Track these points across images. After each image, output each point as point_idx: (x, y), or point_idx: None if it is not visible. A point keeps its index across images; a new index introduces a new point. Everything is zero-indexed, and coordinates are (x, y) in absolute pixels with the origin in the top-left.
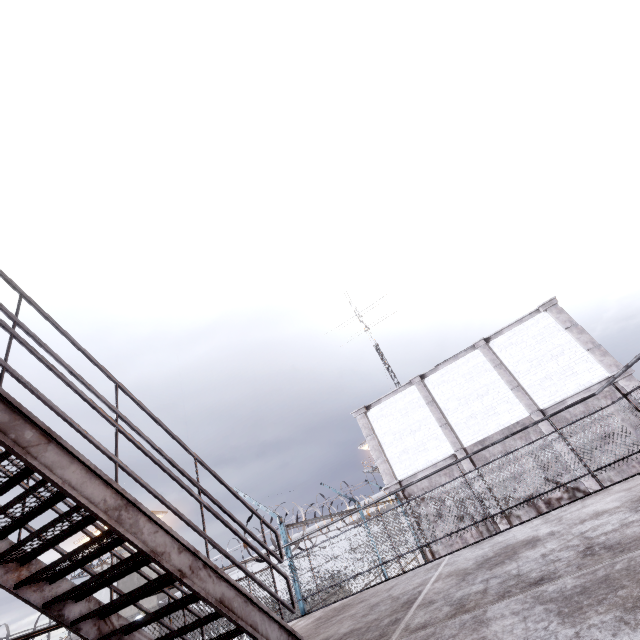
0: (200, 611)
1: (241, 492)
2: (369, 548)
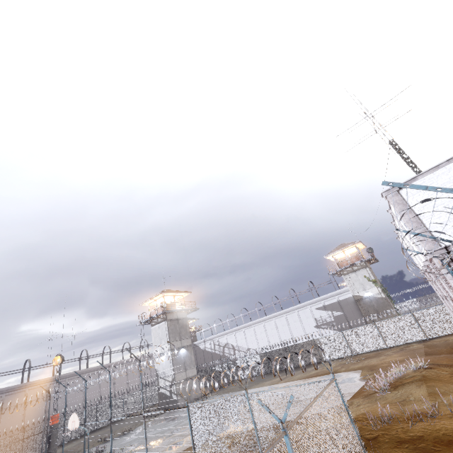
0: (212, 353)
1: (398, 183)
2: (332, 326)
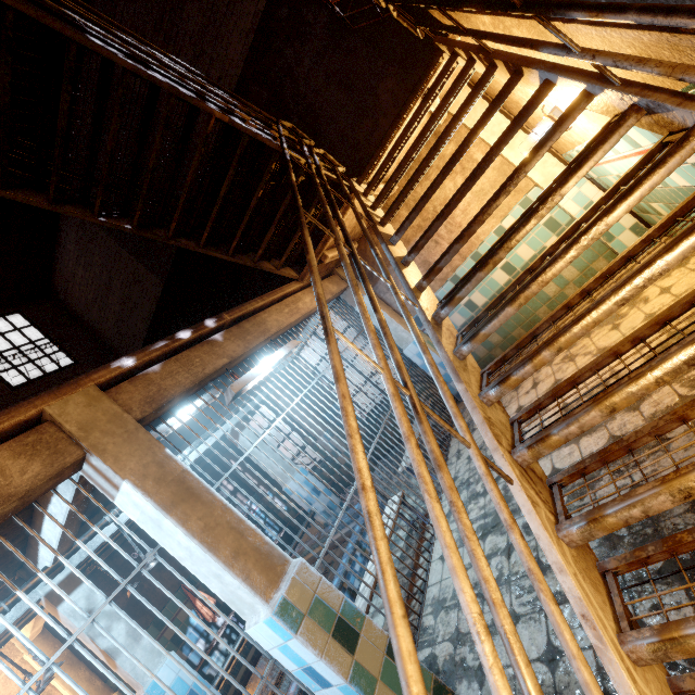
0: None
1: None
2: None
